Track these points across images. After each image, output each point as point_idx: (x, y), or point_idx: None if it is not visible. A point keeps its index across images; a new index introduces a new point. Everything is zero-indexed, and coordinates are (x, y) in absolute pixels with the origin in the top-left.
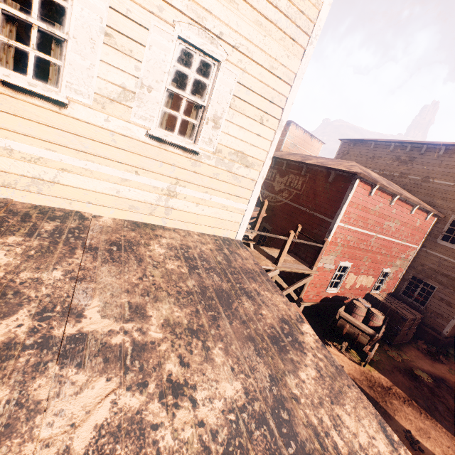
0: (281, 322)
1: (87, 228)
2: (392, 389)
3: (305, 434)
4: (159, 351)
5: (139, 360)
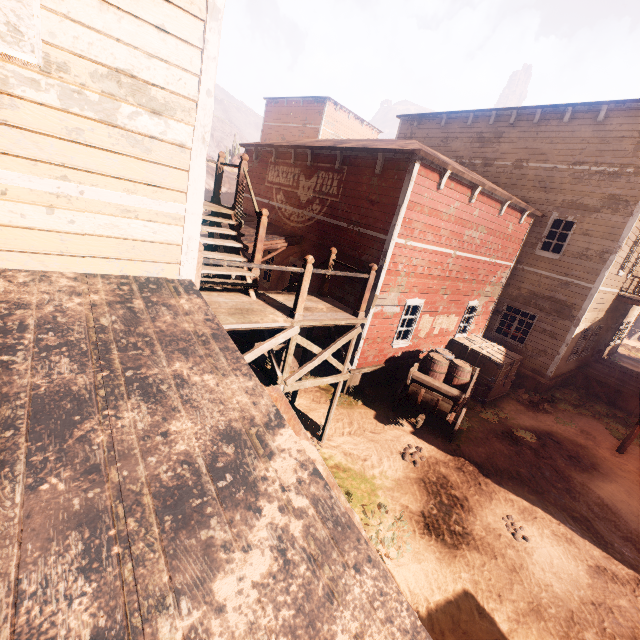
0: (220, 440)
1: None
2: (487, 464)
3: None
4: None
5: None
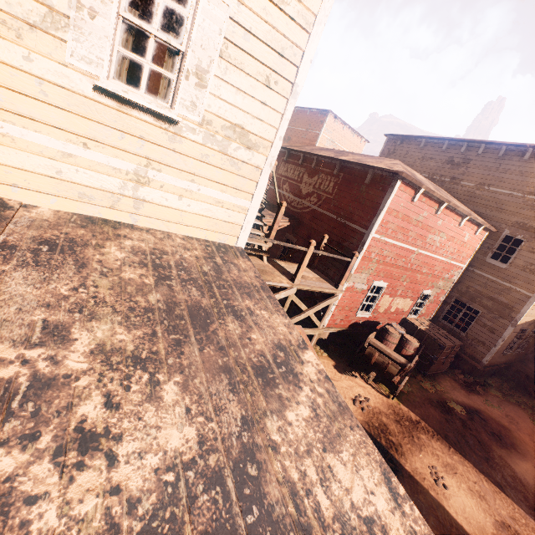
0: (276, 348)
1: (6, 220)
2: (421, 423)
3: (277, 494)
4: (75, 388)
5: (36, 402)
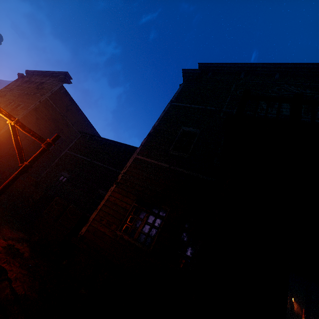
0: None
1: None
2: None
3: None
4: None
5: None
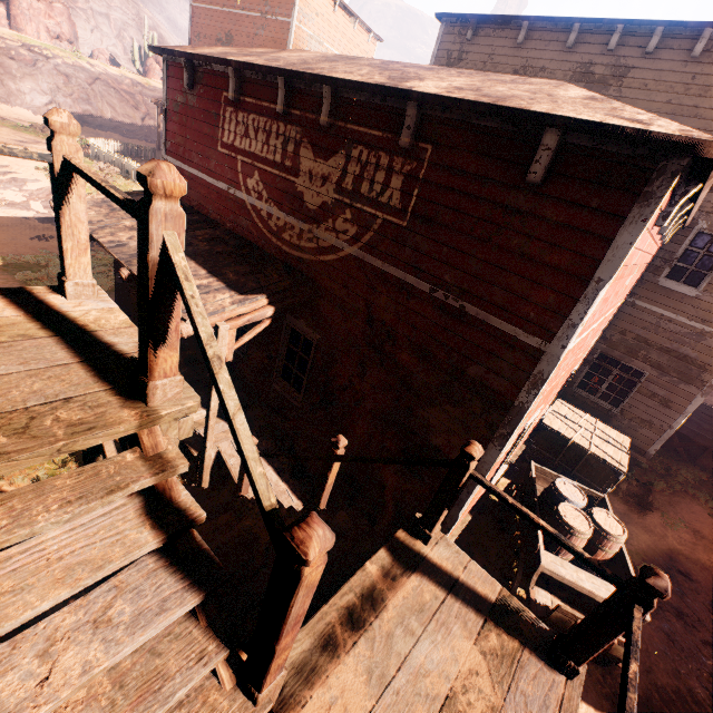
0: None
1: None
2: (654, 696)
3: None
4: None
5: None
